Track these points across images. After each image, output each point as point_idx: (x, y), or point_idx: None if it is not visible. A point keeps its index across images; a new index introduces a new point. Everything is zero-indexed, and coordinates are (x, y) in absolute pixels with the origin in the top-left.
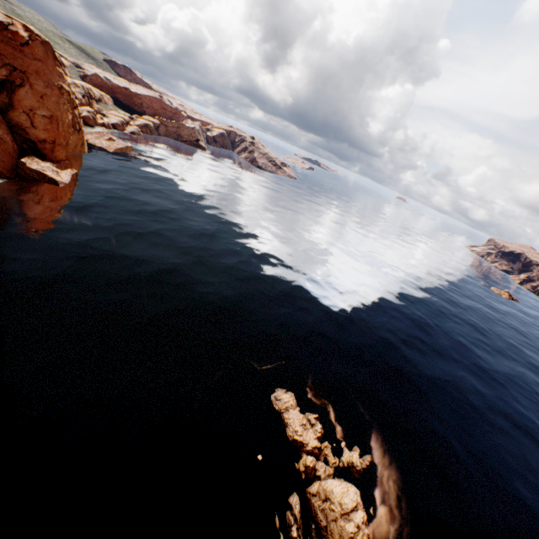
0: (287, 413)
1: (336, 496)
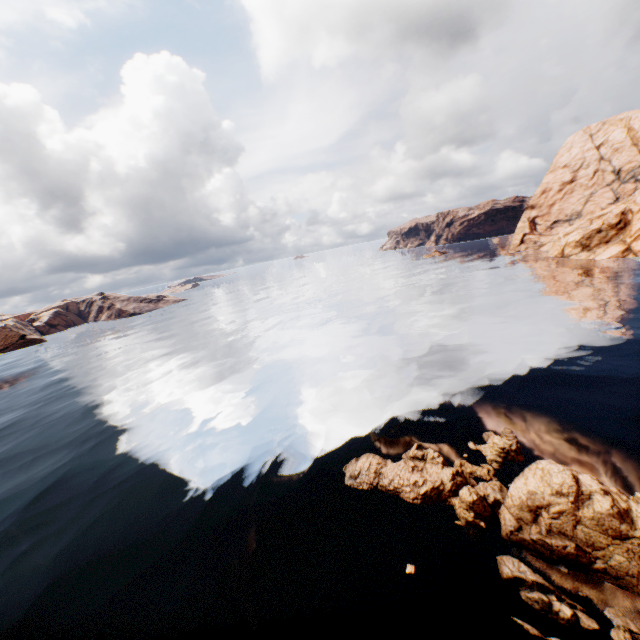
0: (383, 477)
1: (542, 492)
